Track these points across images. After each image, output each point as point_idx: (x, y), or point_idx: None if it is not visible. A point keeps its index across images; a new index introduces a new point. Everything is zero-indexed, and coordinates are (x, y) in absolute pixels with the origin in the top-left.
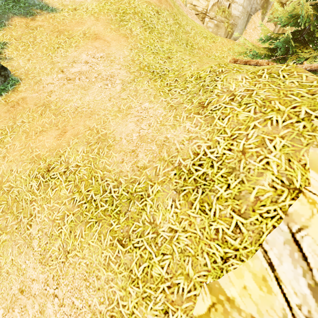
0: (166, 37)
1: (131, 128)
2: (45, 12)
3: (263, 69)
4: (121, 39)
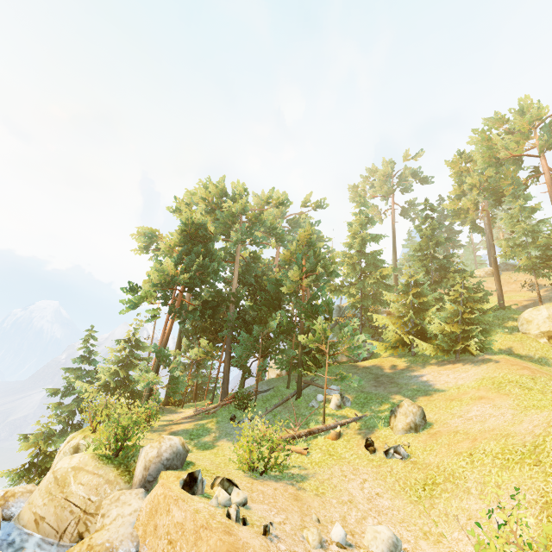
0: (549, 393)
1: (526, 426)
2: (438, 392)
3: None
4: (503, 396)
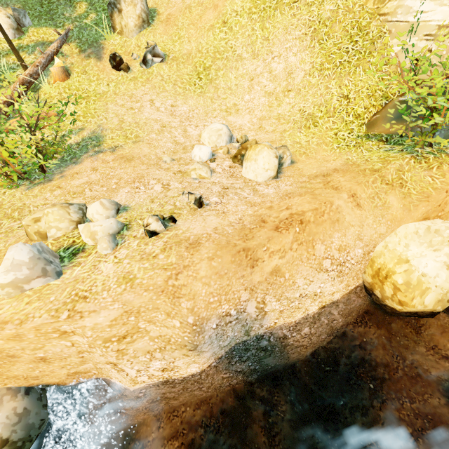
0: None
1: None
2: None
3: None
4: None
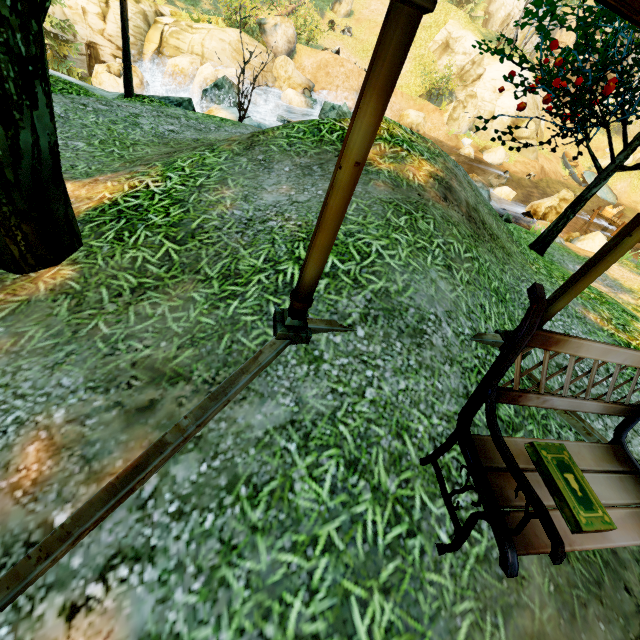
0: None
1: None
2: None
3: (440, 4)
4: None
